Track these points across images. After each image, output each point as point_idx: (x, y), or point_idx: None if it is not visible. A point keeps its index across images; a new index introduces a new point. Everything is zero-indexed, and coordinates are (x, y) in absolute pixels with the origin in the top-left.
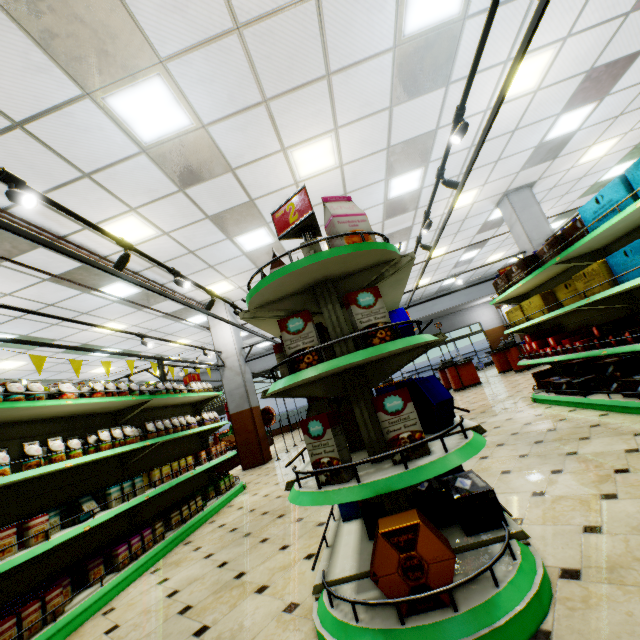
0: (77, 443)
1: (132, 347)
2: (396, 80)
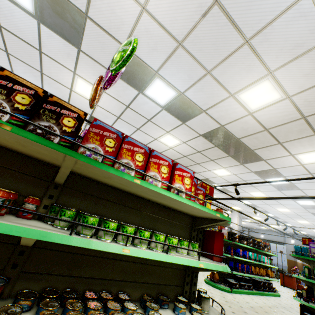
0: None
1: None
2: (276, 188)
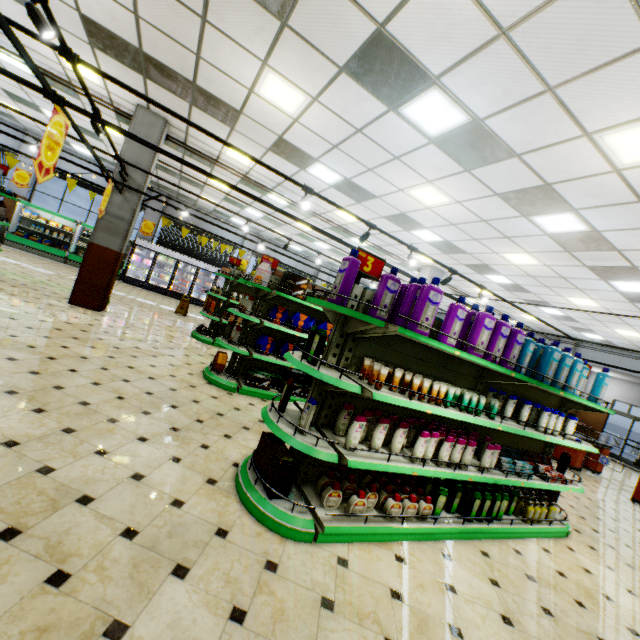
0: None
1: None
2: (453, 156)
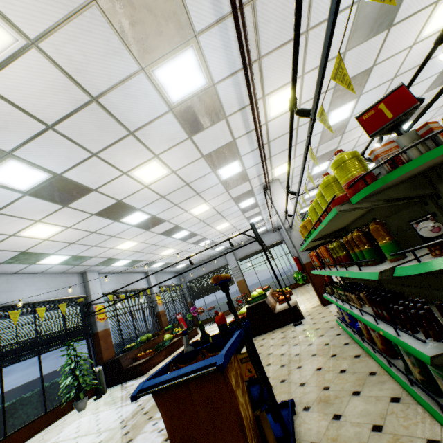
0: None
1: (196, 230)
2: None
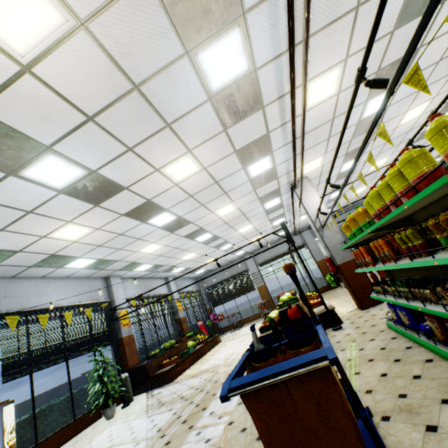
0: None
1: (219, 232)
2: None
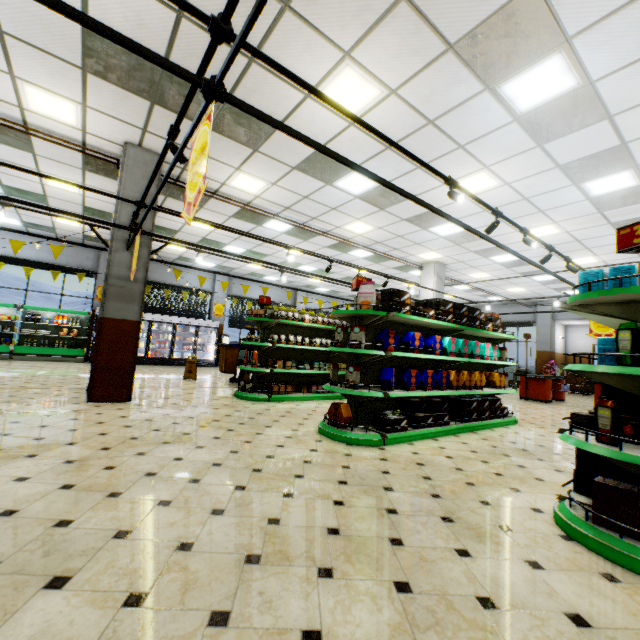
0: (307, 340)
1: (378, 282)
2: (532, 132)
